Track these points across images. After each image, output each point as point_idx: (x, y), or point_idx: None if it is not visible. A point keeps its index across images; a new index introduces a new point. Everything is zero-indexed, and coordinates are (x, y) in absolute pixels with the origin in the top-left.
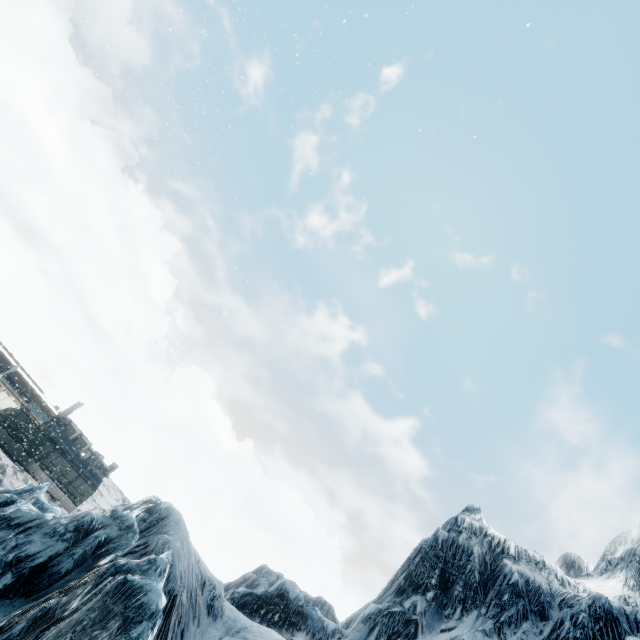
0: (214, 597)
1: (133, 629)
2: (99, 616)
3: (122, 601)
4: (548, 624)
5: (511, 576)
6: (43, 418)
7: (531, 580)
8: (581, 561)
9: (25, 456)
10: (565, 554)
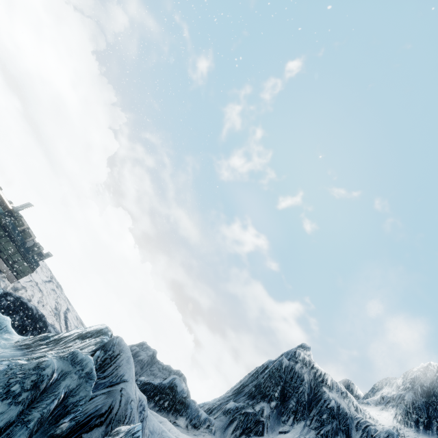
0: (143, 418)
1: None
2: None
3: None
4: None
5: (329, 402)
6: None
7: (341, 406)
8: (354, 386)
9: None
10: (344, 379)
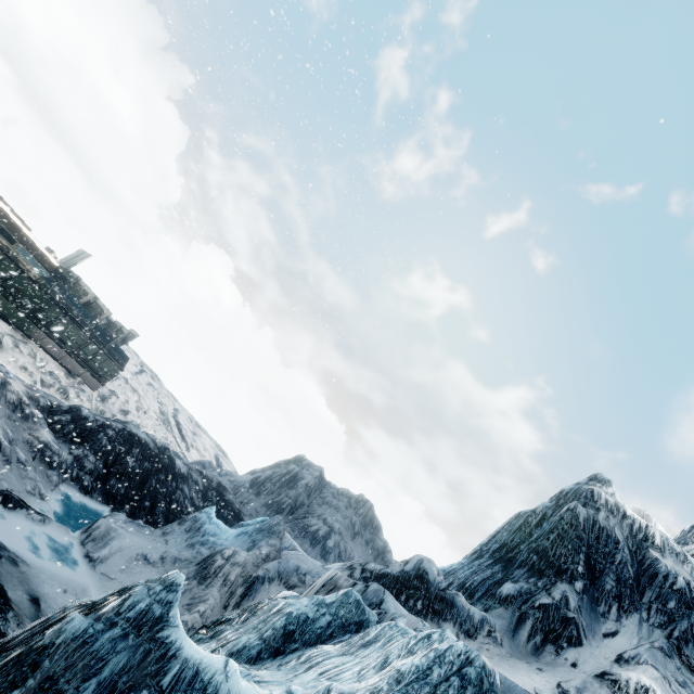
0: None
1: None
2: None
3: None
4: None
5: (674, 580)
6: (39, 270)
7: (692, 585)
8: (649, 519)
9: (23, 319)
10: (633, 509)
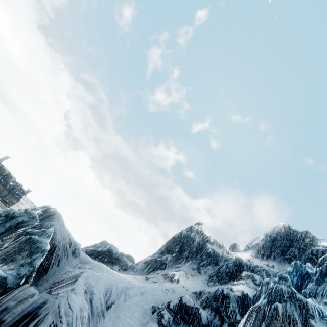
0: (76, 249)
1: (33, 255)
2: (17, 250)
3: (29, 245)
4: (218, 267)
5: (208, 249)
6: None
7: (216, 251)
8: (239, 246)
9: None
10: (234, 243)
